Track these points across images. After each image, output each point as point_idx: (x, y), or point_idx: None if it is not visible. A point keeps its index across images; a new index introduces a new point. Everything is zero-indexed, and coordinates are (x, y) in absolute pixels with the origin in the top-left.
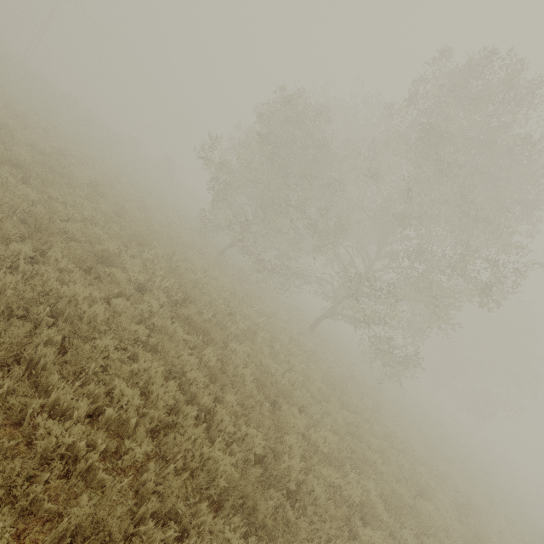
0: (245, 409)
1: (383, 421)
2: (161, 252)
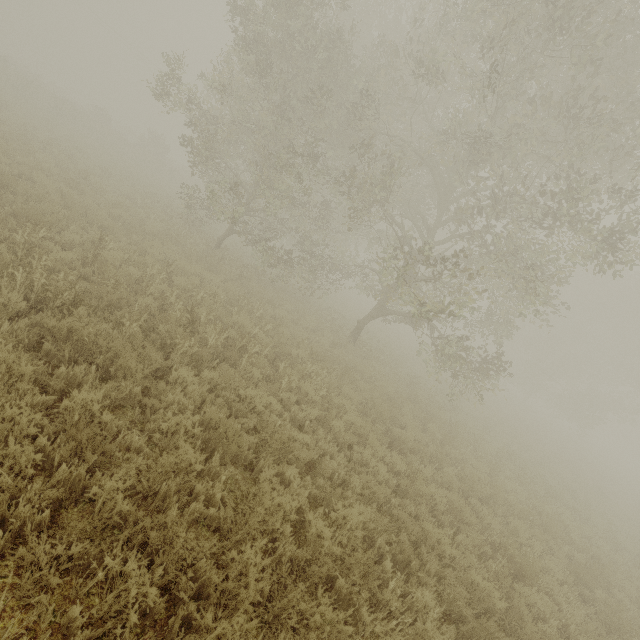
0: (165, 496)
1: (458, 454)
2: (77, 237)
